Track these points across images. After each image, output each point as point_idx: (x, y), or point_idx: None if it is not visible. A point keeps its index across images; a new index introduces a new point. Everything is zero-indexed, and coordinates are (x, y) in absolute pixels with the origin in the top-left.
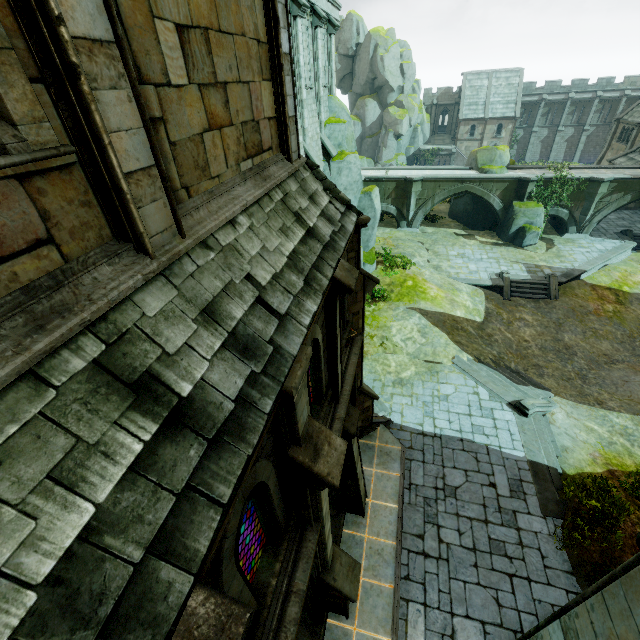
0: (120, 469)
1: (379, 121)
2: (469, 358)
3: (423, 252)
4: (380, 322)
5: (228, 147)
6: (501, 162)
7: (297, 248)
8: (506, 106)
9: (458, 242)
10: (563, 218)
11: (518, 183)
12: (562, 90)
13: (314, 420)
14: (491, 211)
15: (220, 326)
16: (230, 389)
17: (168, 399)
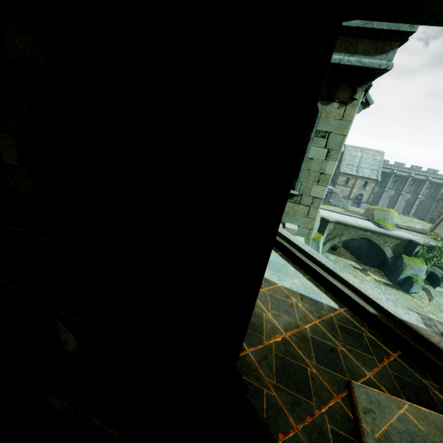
0: None
1: None
2: None
3: None
4: None
5: None
6: (391, 221)
7: None
8: (371, 171)
9: (357, 275)
10: (438, 275)
11: (408, 243)
12: (405, 169)
13: None
14: (381, 255)
15: None
16: None
17: None
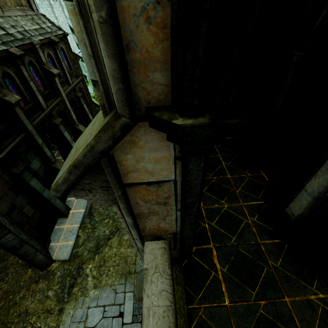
0: (1, 33)
1: None
2: None
3: None
4: None
5: (11, 1)
6: None
7: (37, 29)
8: None
9: None
10: None
11: None
12: None
13: (50, 65)
14: None
15: (16, 29)
16: (19, 36)
17: (7, 32)
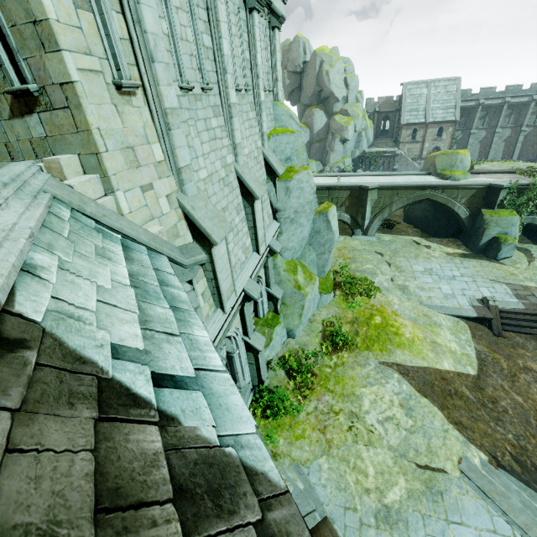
0: None
1: (326, 128)
2: (482, 459)
3: (384, 267)
4: (346, 386)
5: None
6: (462, 167)
7: None
8: (446, 111)
9: (421, 253)
10: None
11: (487, 190)
12: (497, 95)
13: None
14: (454, 218)
15: None
16: None
17: None
